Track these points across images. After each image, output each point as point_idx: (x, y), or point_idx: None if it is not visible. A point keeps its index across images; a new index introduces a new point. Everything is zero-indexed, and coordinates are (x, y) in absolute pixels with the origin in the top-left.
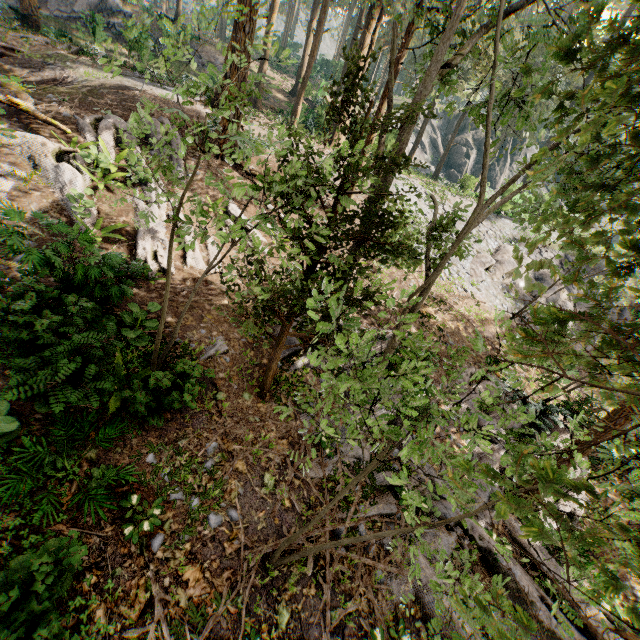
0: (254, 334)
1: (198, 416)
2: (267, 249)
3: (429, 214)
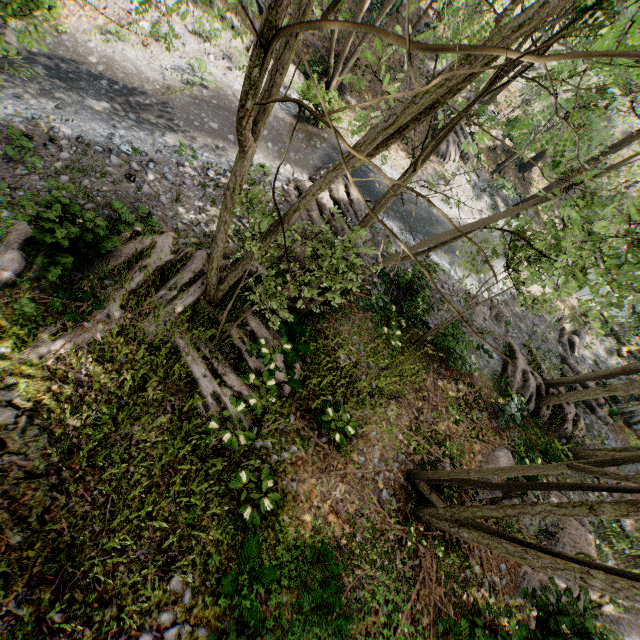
0: (411, 18)
1: (393, 27)
2: None
3: None
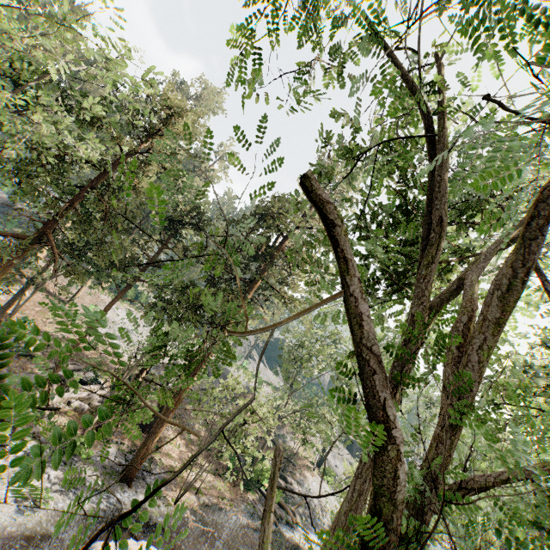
0: None
1: None
2: (5, 298)
3: (130, 324)
